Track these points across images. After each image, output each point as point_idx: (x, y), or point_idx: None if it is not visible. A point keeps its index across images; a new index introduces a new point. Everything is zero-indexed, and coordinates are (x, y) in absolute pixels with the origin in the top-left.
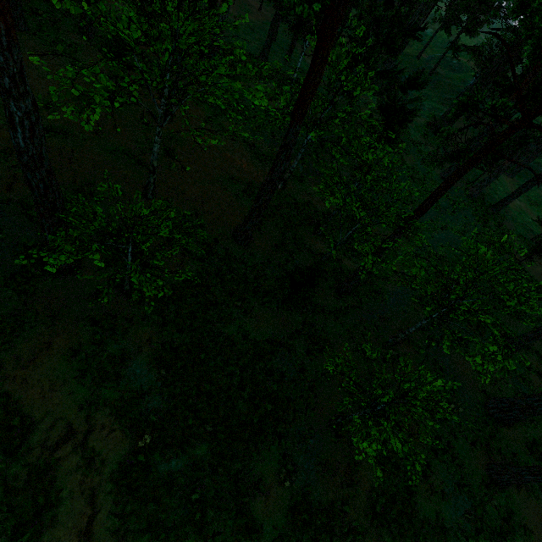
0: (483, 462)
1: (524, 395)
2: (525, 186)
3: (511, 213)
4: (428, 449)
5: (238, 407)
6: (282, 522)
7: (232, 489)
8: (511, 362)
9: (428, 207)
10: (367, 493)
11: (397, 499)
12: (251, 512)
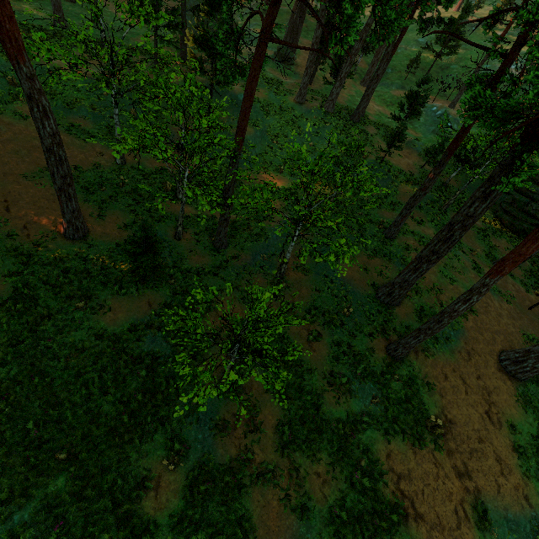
0: (382, 347)
1: (399, 273)
2: (369, 87)
3: (371, 119)
4: (331, 358)
5: (104, 415)
6: (179, 506)
7: (108, 505)
8: (356, 247)
9: (244, 124)
10: (274, 428)
11: (306, 419)
12: (138, 517)
